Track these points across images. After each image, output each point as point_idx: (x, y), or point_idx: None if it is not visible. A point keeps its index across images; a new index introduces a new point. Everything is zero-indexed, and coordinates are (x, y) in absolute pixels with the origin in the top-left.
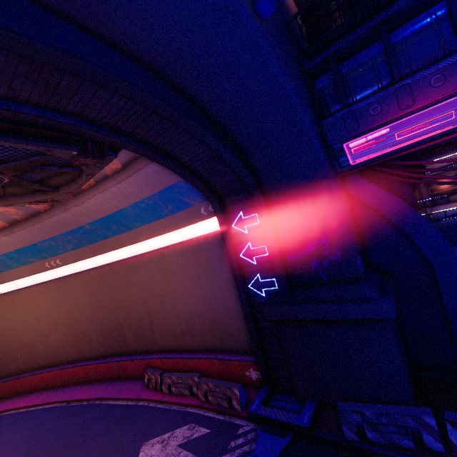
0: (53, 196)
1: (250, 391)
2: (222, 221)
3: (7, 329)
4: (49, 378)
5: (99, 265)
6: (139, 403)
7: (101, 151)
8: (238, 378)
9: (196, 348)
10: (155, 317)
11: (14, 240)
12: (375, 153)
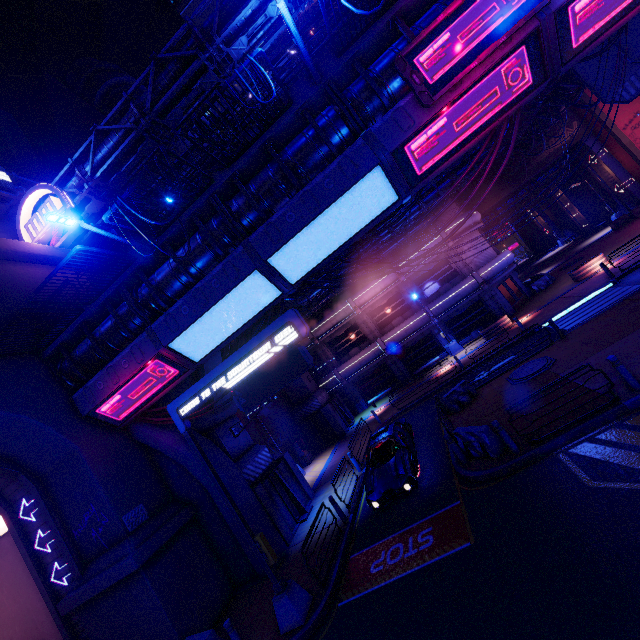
0: None
1: None
2: (6, 516)
3: None
4: None
5: None
6: None
7: None
8: None
9: None
10: None
11: None
12: (129, 409)
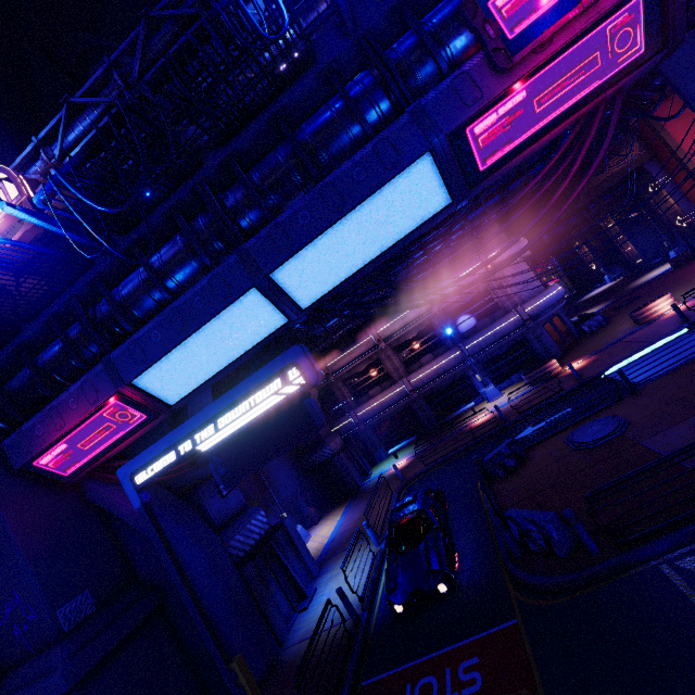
0: None
1: None
2: None
3: None
4: None
5: None
6: None
7: None
8: None
9: None
10: None
11: None
12: (79, 462)
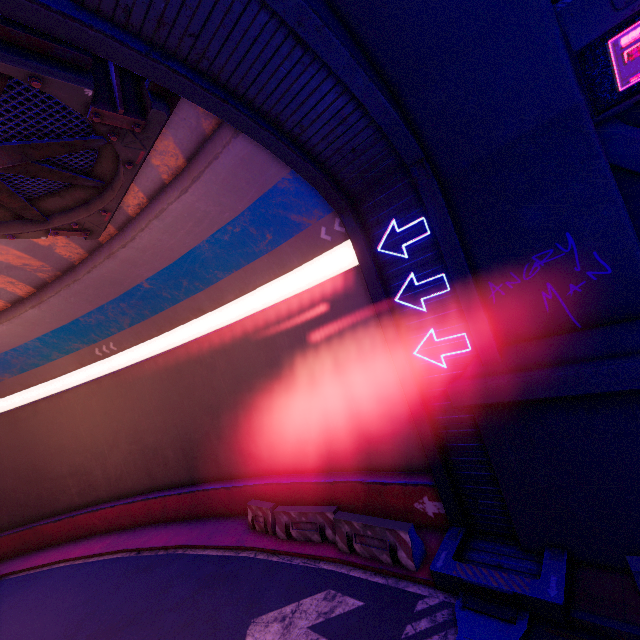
0: (81, 217)
1: (425, 536)
2: (359, 243)
3: (53, 448)
4: (113, 516)
5: (170, 348)
6: (241, 554)
7: (139, 104)
8: (402, 513)
9: (325, 467)
10: (257, 421)
11: (47, 315)
12: None
